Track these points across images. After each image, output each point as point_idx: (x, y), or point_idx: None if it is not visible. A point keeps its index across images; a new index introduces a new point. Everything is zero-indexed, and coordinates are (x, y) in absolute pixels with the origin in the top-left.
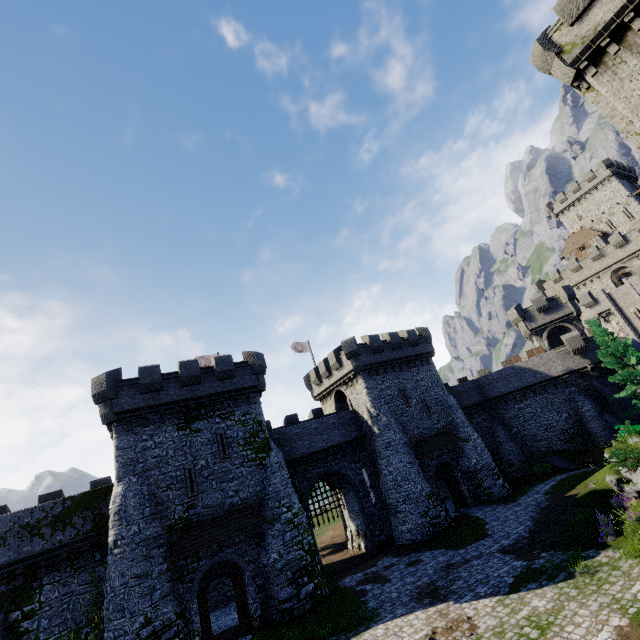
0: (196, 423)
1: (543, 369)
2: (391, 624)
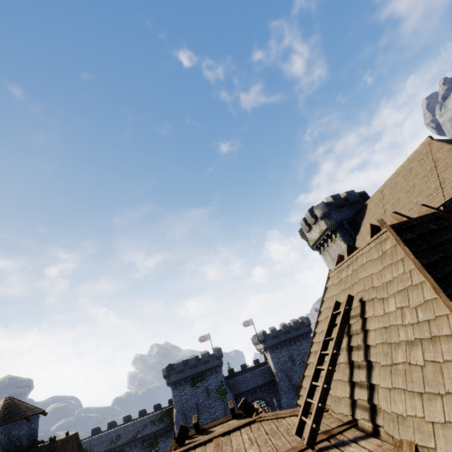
0: (197, 383)
1: None
2: None
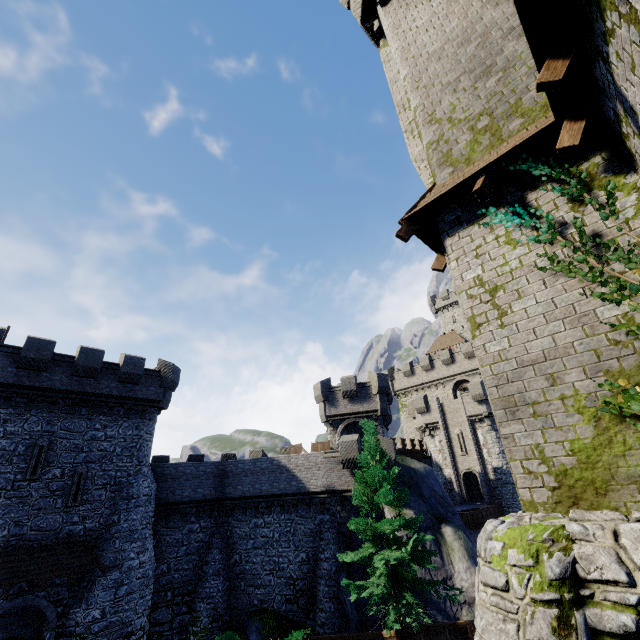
0: None
1: (303, 475)
2: None
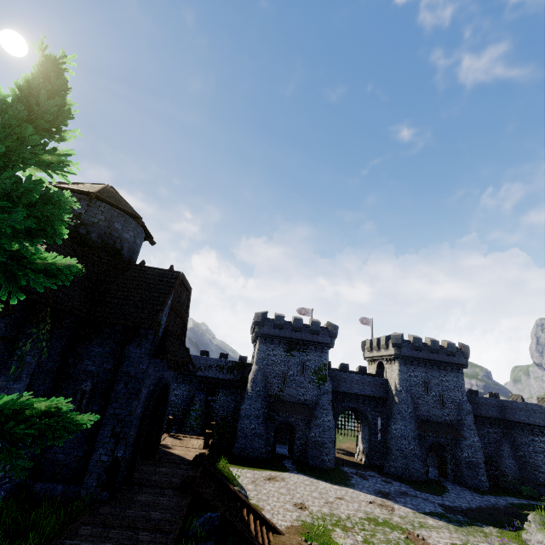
0: (293, 351)
1: None
2: (357, 491)
